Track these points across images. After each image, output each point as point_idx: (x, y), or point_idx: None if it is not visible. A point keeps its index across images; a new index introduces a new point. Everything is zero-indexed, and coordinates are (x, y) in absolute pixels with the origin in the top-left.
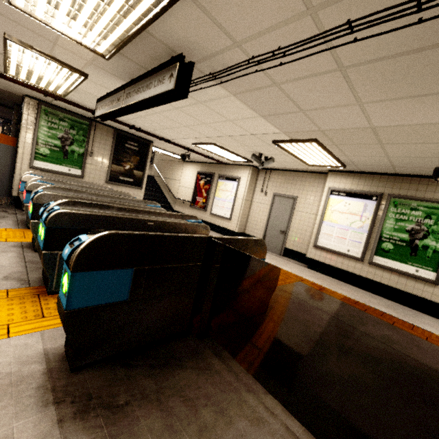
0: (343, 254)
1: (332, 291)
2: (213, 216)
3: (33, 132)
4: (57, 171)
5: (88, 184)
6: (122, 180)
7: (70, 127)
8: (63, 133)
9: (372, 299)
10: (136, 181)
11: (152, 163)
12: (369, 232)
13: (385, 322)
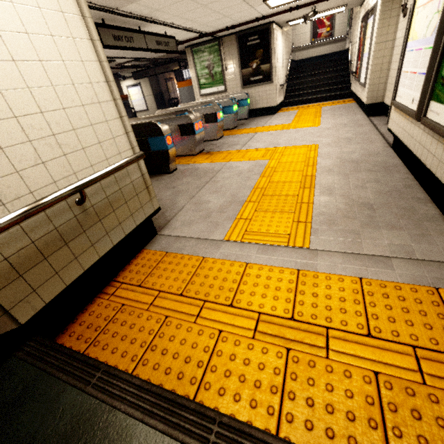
0: (405, 112)
1: (305, 175)
2: (360, 86)
3: (194, 71)
4: (212, 93)
5: (231, 95)
6: (253, 81)
7: (209, 54)
8: (207, 62)
9: (368, 193)
10: (265, 76)
11: (350, 28)
12: (435, 39)
13: (261, 206)
